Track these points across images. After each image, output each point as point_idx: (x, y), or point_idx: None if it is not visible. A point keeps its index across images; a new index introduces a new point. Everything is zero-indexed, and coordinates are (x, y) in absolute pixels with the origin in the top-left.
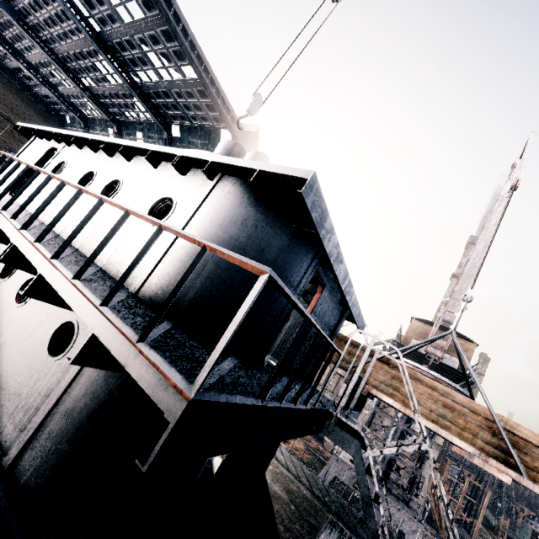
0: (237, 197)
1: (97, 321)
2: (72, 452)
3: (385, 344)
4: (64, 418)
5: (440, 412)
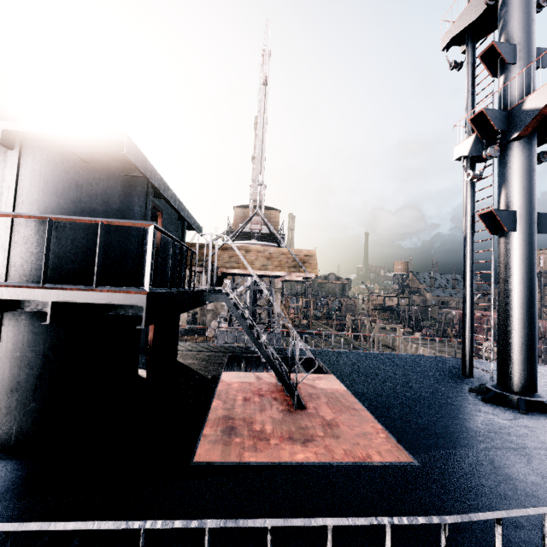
0: (55, 162)
1: (48, 294)
2: (43, 404)
3: (223, 236)
4: (14, 394)
5: (265, 263)
